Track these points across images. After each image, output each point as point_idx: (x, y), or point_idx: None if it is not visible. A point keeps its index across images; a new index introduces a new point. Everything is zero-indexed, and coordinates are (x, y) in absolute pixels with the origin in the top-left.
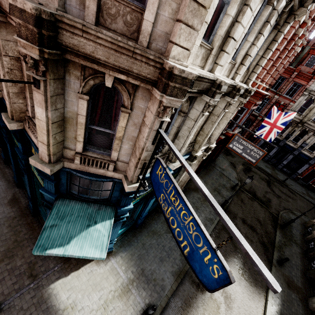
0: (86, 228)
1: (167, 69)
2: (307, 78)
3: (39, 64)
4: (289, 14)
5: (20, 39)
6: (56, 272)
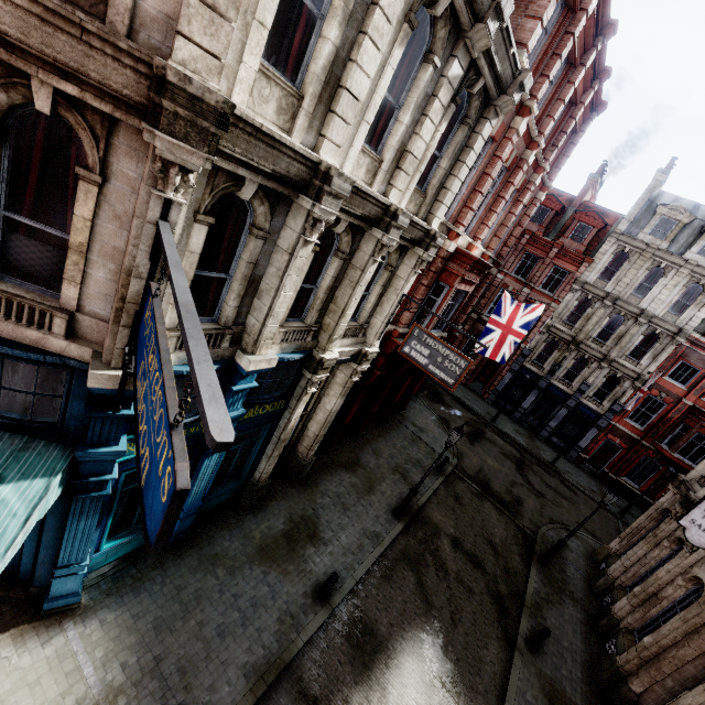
0: None
1: (155, 72)
2: (576, 261)
3: None
4: (487, 104)
5: None
6: None
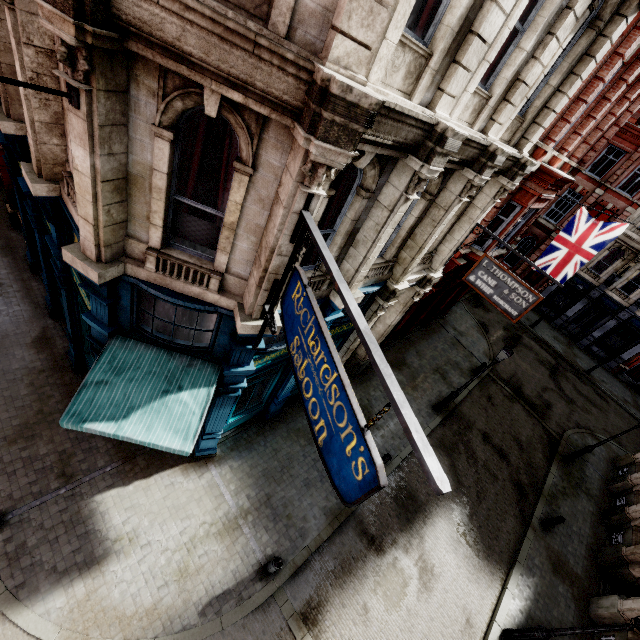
0: (161, 396)
1: (318, 82)
2: None
3: (77, 56)
4: None
5: (43, 2)
6: (108, 475)
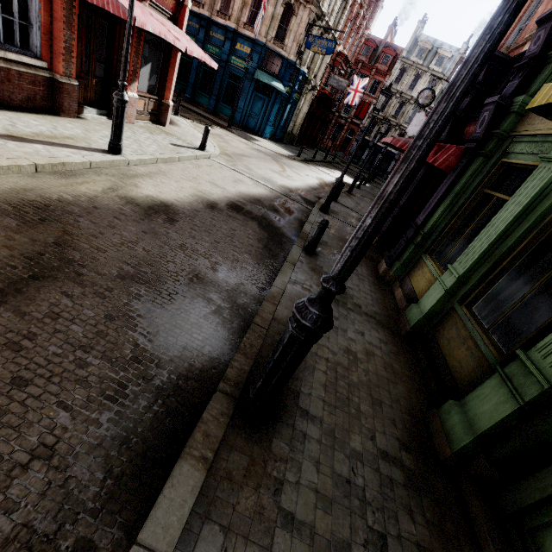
0: (273, 81)
1: None
2: (384, 75)
3: None
4: None
5: None
6: (245, 132)
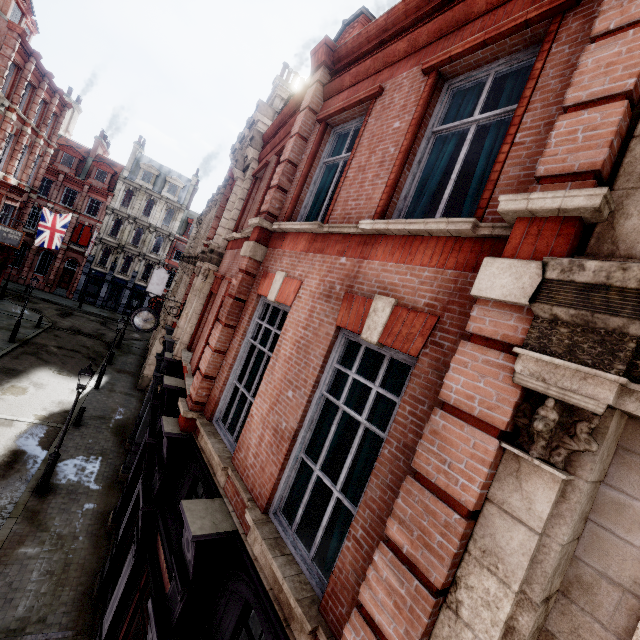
0: None
1: None
2: (104, 195)
3: None
4: None
5: None
6: None
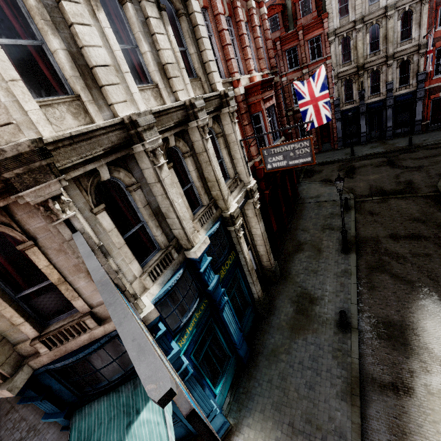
0: (127, 432)
1: None
2: (318, 25)
3: None
4: None
5: None
6: None
